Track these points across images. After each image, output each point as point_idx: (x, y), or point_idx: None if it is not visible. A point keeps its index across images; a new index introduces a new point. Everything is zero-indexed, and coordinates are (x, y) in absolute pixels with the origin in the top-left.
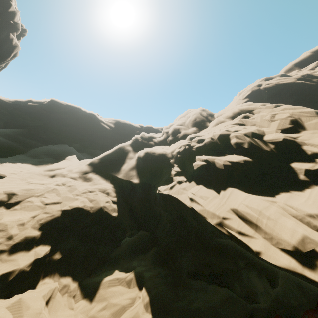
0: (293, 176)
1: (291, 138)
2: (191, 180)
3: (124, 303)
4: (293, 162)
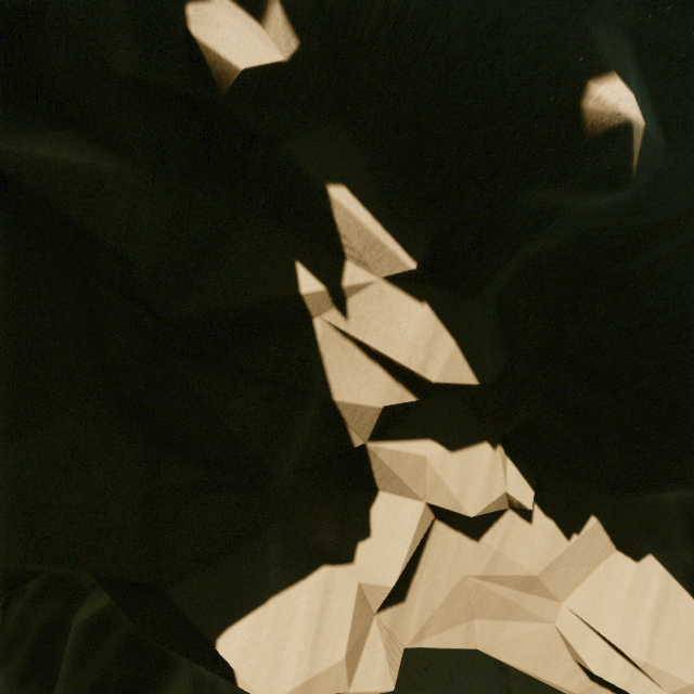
0: None
1: None
2: (577, 503)
3: None
4: None
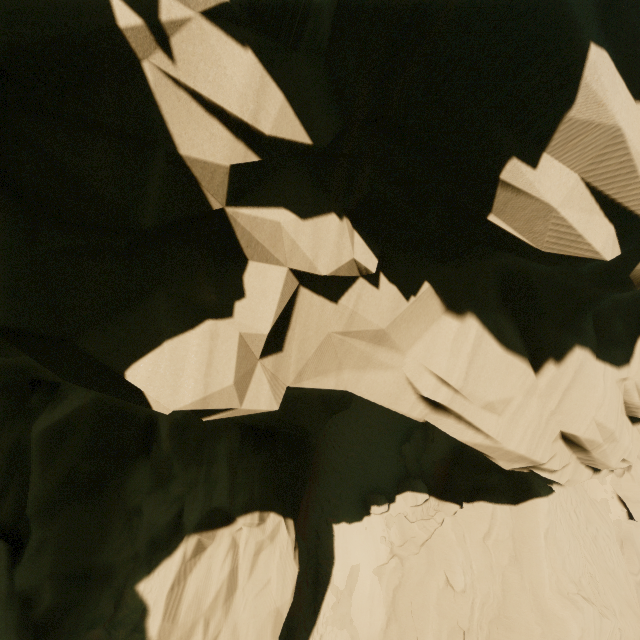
0: None
1: None
2: (414, 271)
3: (229, 570)
4: None
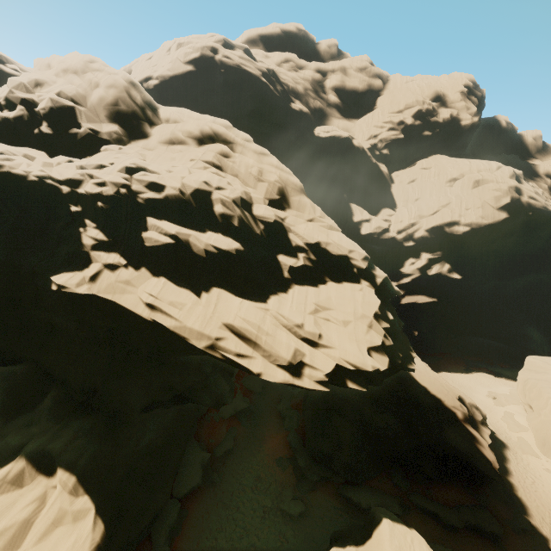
0: (280, 273)
1: (281, 221)
2: (139, 265)
3: (26, 516)
4: (279, 253)
